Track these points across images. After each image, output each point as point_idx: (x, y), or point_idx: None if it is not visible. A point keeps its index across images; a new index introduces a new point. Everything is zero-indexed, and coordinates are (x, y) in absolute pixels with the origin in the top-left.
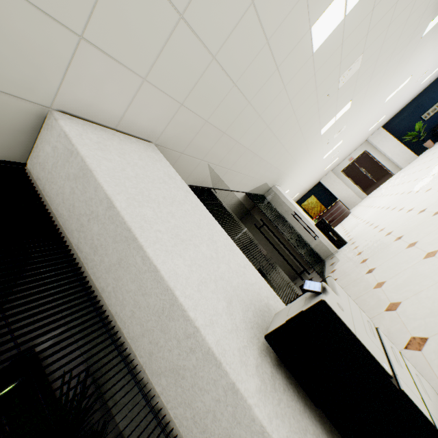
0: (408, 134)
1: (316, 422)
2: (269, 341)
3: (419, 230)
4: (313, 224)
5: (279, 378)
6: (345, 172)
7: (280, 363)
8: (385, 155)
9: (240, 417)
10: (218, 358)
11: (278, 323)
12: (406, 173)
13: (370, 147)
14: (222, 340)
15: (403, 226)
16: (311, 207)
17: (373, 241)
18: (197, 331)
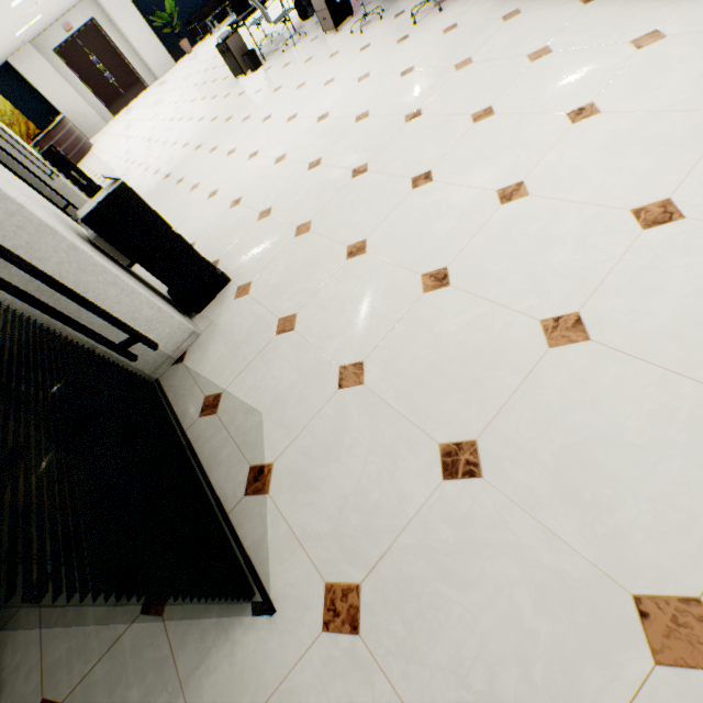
0: (158, 14)
1: (135, 279)
2: (87, 223)
3: (185, 166)
4: (38, 155)
5: (101, 254)
6: (63, 55)
7: (98, 249)
8: (131, 44)
9: (86, 268)
10: (54, 228)
11: (91, 209)
12: (165, 89)
13: (102, 15)
14: (48, 219)
15: (171, 163)
16: (6, 124)
17: (141, 183)
18: (23, 208)
